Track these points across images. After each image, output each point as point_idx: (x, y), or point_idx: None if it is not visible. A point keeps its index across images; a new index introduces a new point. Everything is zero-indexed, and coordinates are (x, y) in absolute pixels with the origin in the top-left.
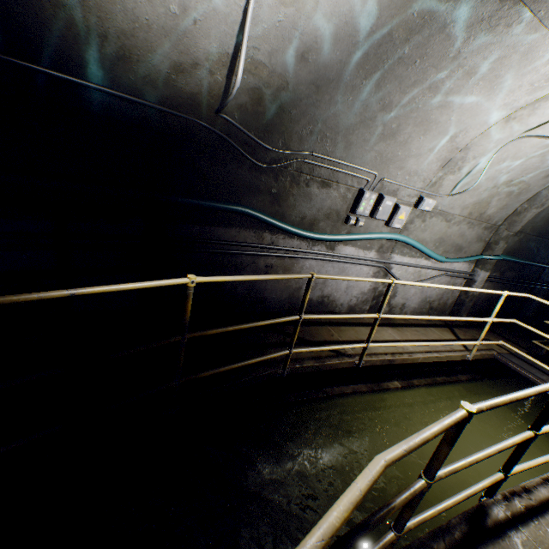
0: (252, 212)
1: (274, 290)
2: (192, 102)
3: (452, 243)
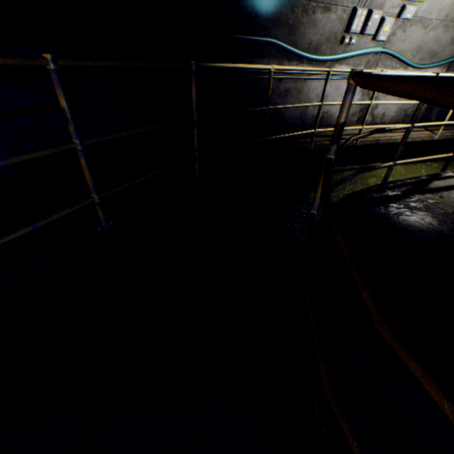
0: (278, 42)
1: (290, 110)
2: None
3: (428, 50)
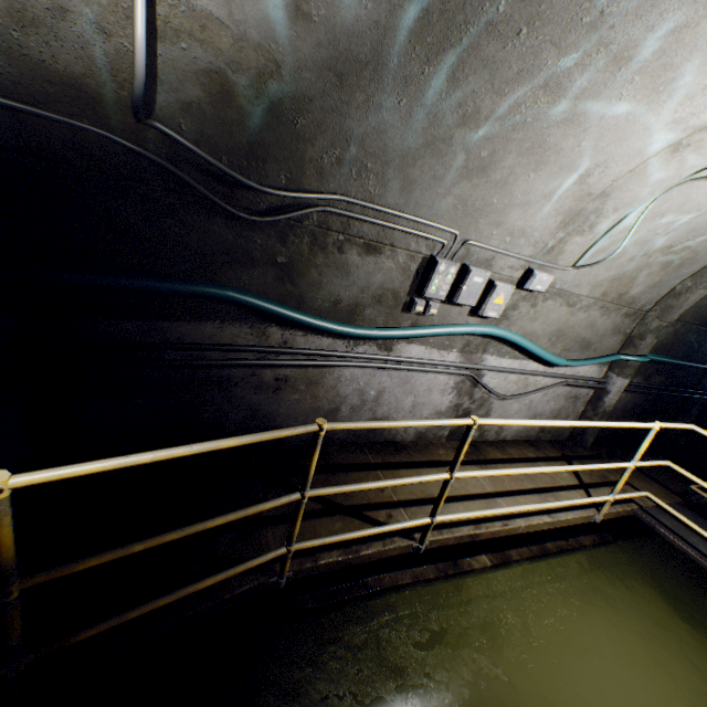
0: (239, 296)
1: (292, 414)
2: (78, 93)
3: (576, 337)
